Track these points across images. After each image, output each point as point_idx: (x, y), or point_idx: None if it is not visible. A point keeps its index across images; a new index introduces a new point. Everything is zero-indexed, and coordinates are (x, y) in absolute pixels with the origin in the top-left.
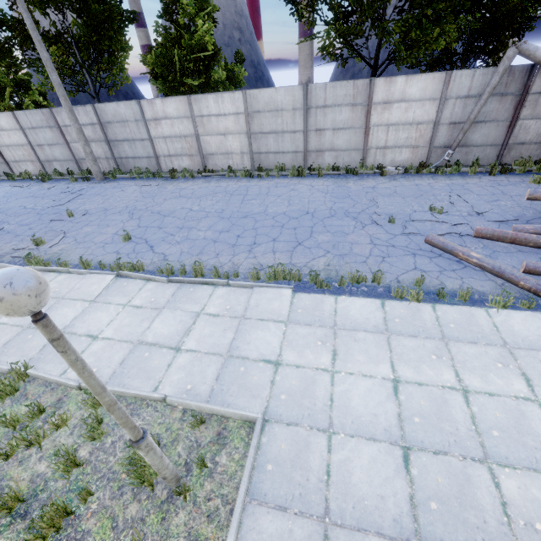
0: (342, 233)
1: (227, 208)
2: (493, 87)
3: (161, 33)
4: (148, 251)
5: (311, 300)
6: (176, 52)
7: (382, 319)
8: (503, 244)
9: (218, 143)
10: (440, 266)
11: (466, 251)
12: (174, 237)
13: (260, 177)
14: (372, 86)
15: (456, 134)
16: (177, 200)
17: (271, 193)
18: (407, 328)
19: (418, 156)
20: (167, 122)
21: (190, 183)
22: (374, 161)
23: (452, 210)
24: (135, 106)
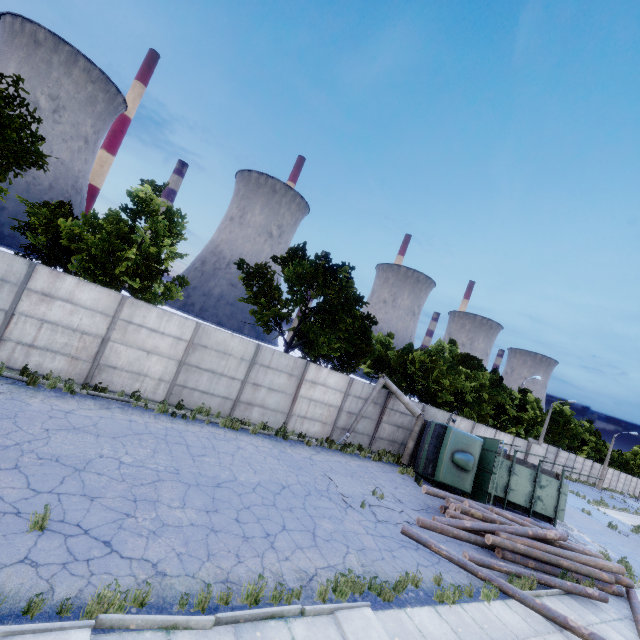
0: (338, 519)
1: (181, 466)
2: (374, 397)
3: (111, 219)
4: (109, 554)
5: (392, 620)
6: (134, 251)
7: (452, 631)
8: (436, 534)
9: (133, 358)
10: (428, 559)
11: (436, 543)
12: (137, 519)
13: (185, 419)
14: (307, 367)
15: (350, 421)
16: (76, 436)
17: (220, 449)
18: (472, 637)
19: (325, 431)
20: (66, 306)
21: (75, 404)
22: (293, 426)
23: (384, 496)
24: (20, 265)
